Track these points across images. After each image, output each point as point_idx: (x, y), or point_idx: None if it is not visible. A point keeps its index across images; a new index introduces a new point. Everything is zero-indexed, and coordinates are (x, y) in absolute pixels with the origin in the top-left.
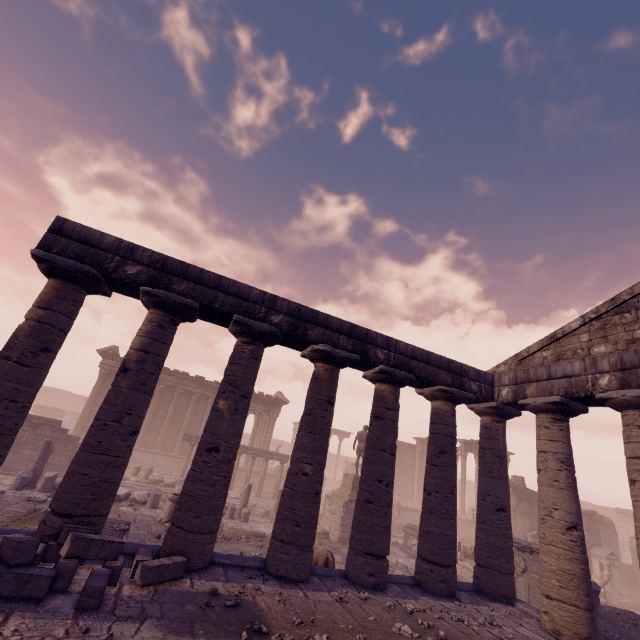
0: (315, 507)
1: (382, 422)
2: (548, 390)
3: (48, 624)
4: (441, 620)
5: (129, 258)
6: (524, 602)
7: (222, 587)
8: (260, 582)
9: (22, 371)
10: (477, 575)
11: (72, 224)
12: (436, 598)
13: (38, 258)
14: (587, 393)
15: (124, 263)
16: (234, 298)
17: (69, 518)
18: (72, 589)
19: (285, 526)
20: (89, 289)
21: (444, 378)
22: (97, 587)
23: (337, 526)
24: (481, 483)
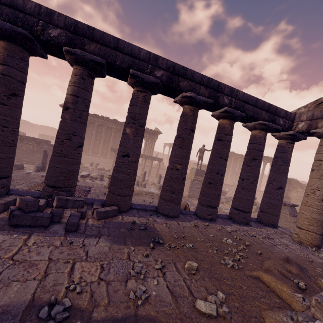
0: (182, 185)
1: (222, 142)
2: None
3: (51, 239)
4: (244, 236)
5: (49, 22)
6: (282, 227)
7: (137, 220)
8: (155, 217)
9: (3, 108)
10: (259, 215)
11: None
12: (240, 225)
13: None
14: None
15: (47, 26)
16: (129, 57)
17: (55, 188)
18: (63, 221)
19: (167, 193)
20: (29, 50)
21: (264, 116)
22: (73, 222)
23: (187, 190)
24: (271, 175)
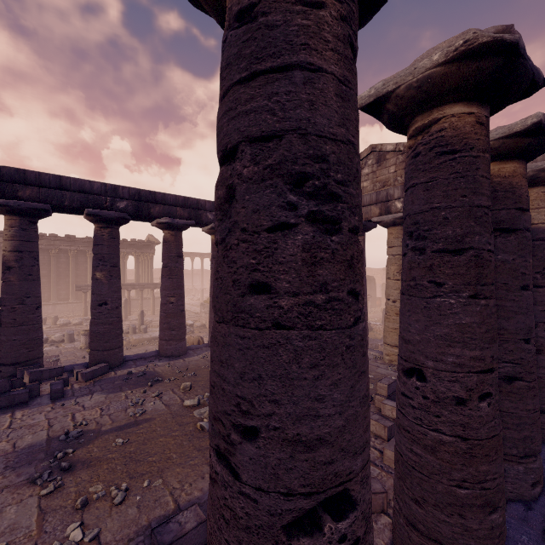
0: (182, 319)
1: None
2: None
3: (39, 409)
4: None
5: None
6: None
7: (134, 370)
8: (157, 362)
9: None
10: None
11: None
12: None
13: None
14: None
15: None
16: (79, 194)
17: (17, 365)
18: (43, 394)
19: (165, 333)
20: None
21: None
22: (59, 389)
23: None
24: None
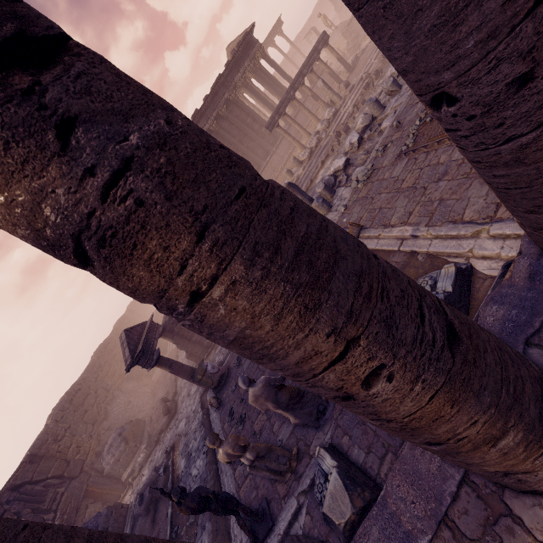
0: None
1: None
2: None
3: None
4: None
5: None
6: None
7: None
8: None
9: None
10: None
11: None
12: None
13: None
14: None
15: None
16: None
17: None
18: None
19: None
20: None
21: None
22: None
23: None
24: None
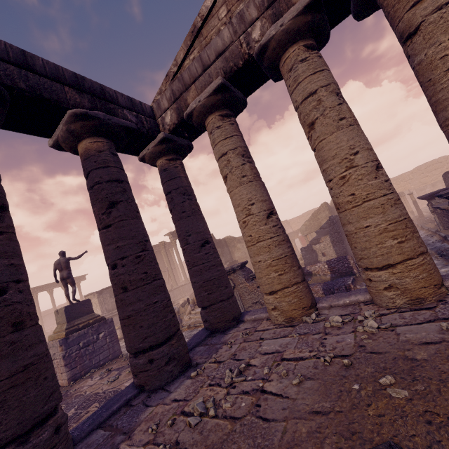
0: None
1: None
2: (208, 83)
3: None
4: None
5: None
6: (249, 311)
7: None
8: None
9: None
10: (205, 318)
11: None
12: (166, 393)
13: None
14: (245, 58)
15: None
16: None
17: None
18: None
19: None
20: None
21: (75, 98)
22: None
23: (62, 369)
24: (179, 229)
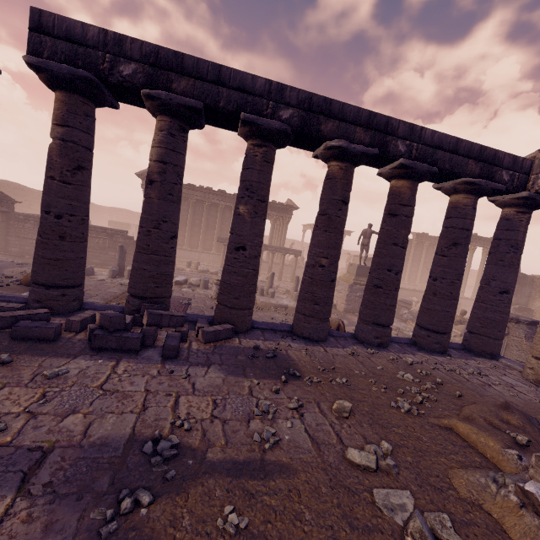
0: (331, 291)
1: (396, 219)
2: None
3: (145, 367)
4: (436, 370)
5: (120, 54)
6: (507, 358)
7: (262, 344)
8: (290, 341)
9: (68, 189)
10: (467, 339)
11: (49, 16)
12: (430, 354)
13: (34, 67)
14: None
15: (116, 62)
16: (238, 93)
17: (143, 299)
18: (157, 344)
19: (306, 305)
20: (95, 100)
21: (472, 169)
22: (172, 345)
23: (343, 301)
24: (488, 270)
